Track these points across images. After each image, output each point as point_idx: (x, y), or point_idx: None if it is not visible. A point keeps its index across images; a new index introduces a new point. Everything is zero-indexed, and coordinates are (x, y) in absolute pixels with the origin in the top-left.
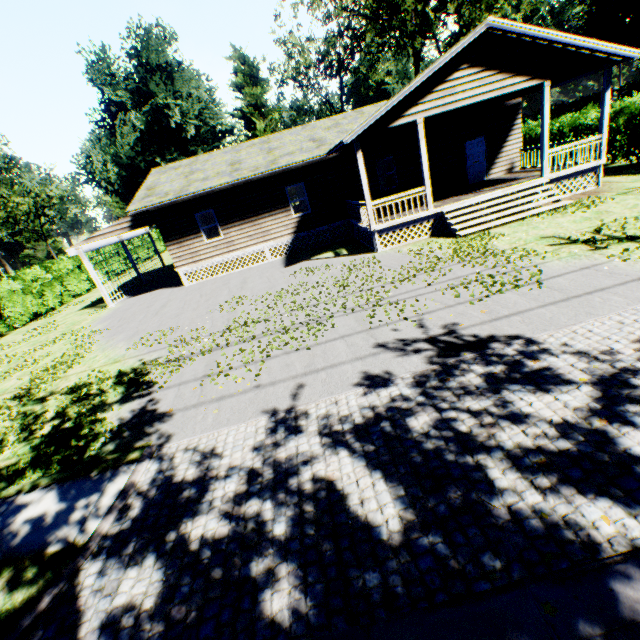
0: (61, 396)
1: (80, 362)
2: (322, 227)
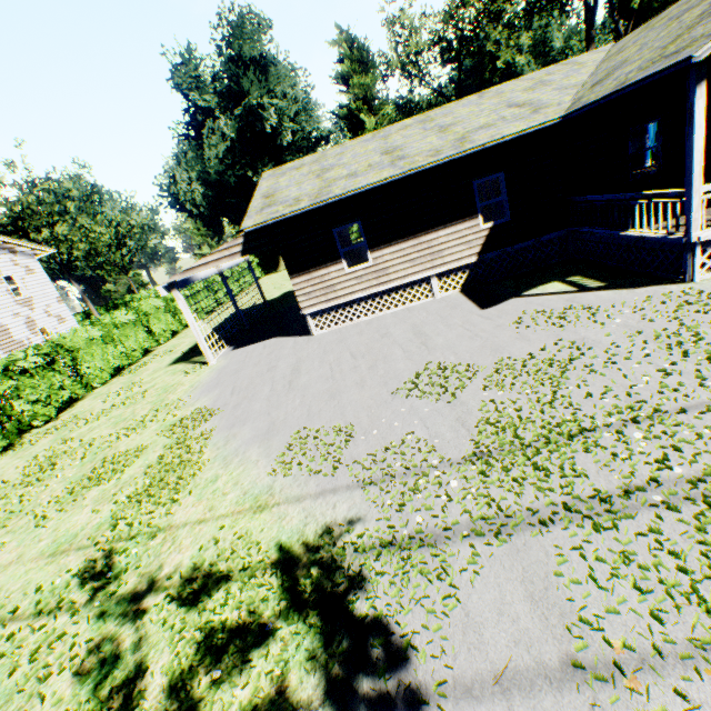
0: (169, 605)
1: (190, 490)
2: (525, 243)
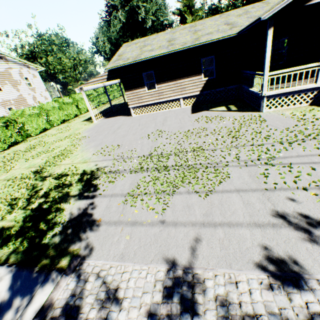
0: (52, 179)
1: (69, 156)
2: (220, 88)
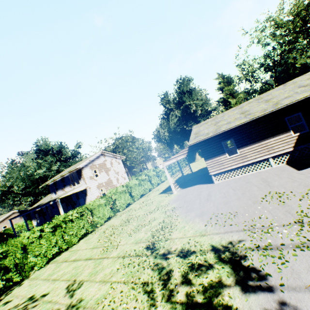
0: (176, 257)
1: (176, 229)
2: None
